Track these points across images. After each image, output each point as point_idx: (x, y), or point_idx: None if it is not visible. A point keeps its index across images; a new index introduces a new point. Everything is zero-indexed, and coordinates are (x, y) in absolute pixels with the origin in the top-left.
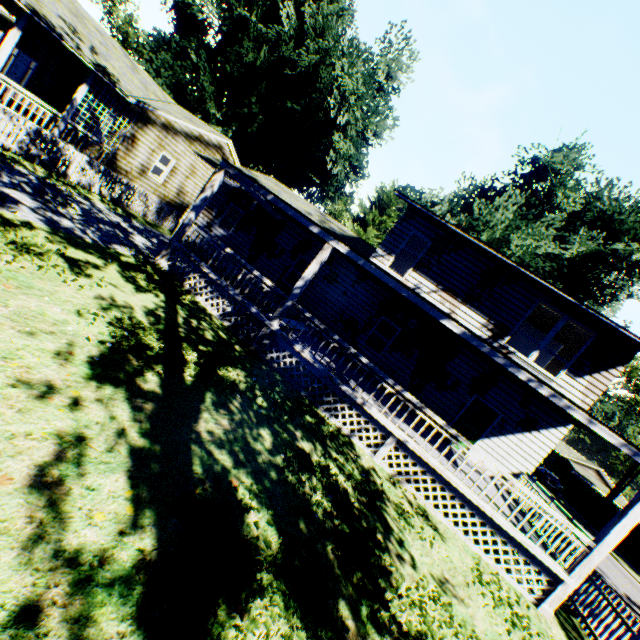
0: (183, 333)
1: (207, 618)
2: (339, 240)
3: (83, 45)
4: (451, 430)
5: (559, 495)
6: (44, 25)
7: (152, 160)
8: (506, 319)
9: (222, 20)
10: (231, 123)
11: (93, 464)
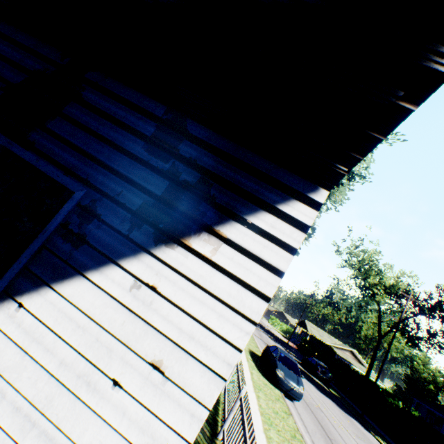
0: None
1: None
2: None
3: None
4: None
5: (331, 383)
6: None
7: None
8: None
9: None
10: None
11: None
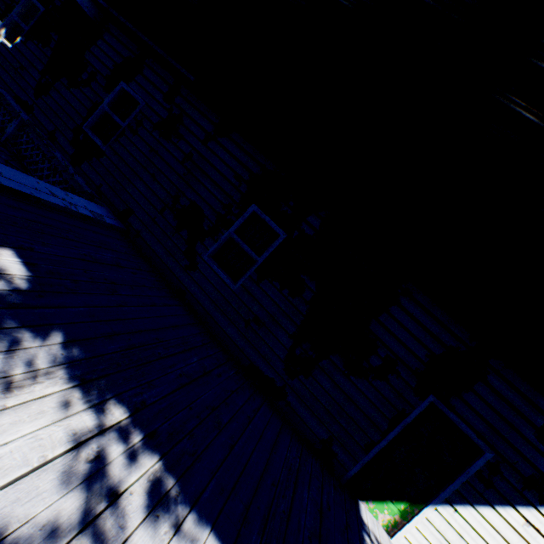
0: None
1: None
2: None
3: None
4: None
5: None
6: None
7: None
8: None
9: None
10: None
11: None
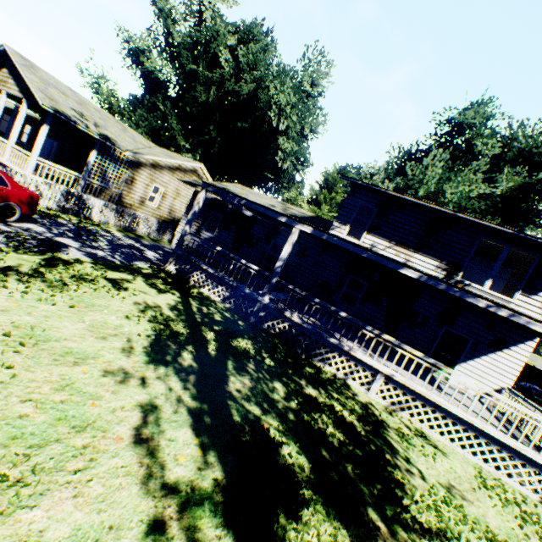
0: (199, 319)
1: (272, 524)
2: (303, 223)
3: (89, 124)
4: (429, 359)
5: None
6: (63, 118)
7: (147, 192)
8: (455, 258)
9: (178, 76)
10: (197, 149)
11: (167, 423)
